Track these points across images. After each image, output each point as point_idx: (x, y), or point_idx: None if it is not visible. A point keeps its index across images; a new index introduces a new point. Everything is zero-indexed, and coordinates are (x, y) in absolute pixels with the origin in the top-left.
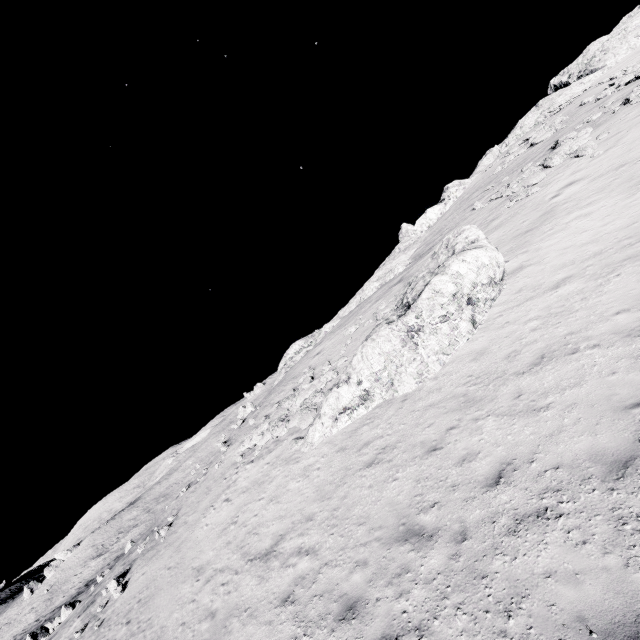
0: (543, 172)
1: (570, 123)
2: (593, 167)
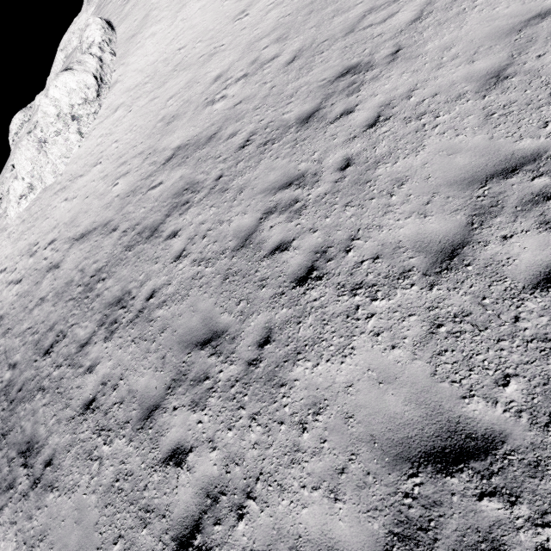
0: None
1: None
2: None
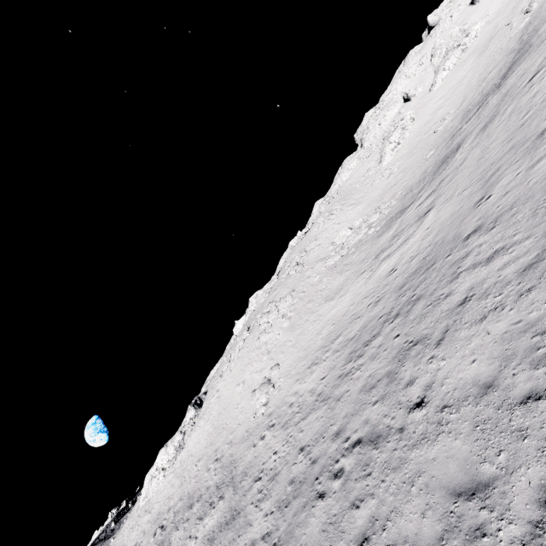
0: (227, 364)
1: (268, 297)
2: (223, 384)
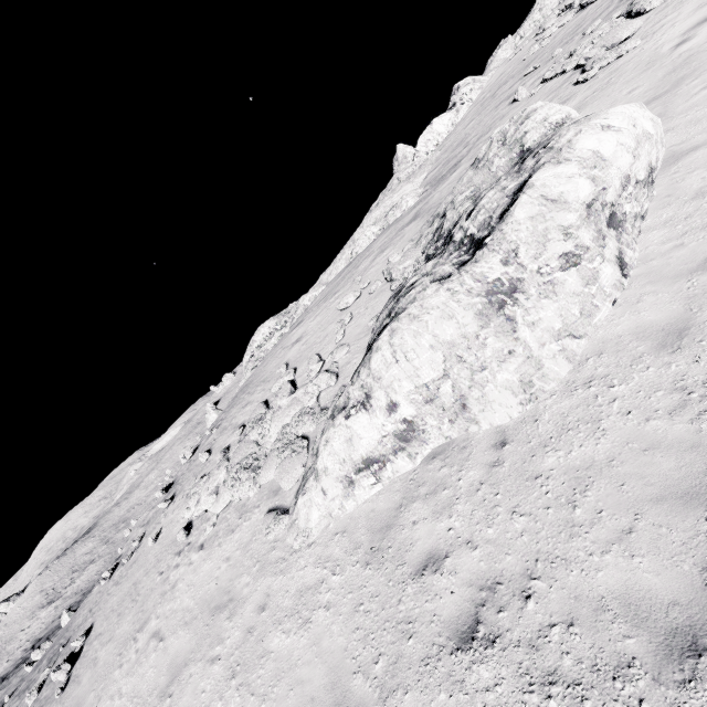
0: (637, 19)
1: None
2: None
